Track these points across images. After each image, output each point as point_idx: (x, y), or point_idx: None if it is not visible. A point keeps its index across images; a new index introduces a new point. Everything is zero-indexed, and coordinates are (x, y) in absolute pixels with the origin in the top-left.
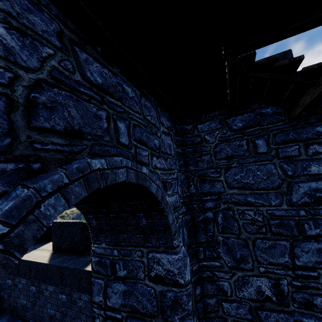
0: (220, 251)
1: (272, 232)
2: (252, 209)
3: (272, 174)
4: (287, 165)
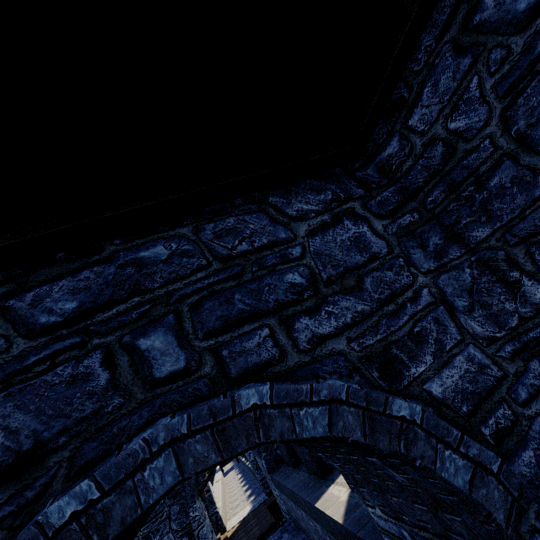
0: None
1: None
2: None
3: None
4: None
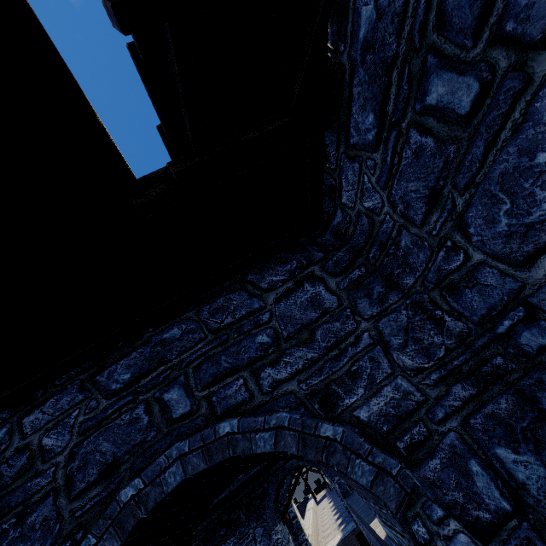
0: None
1: None
2: None
3: None
4: None
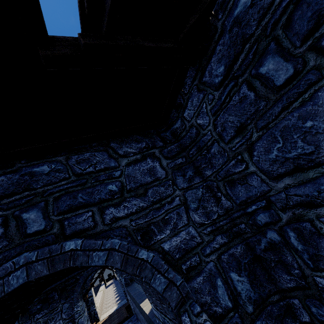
0: None
1: None
2: None
3: None
4: None
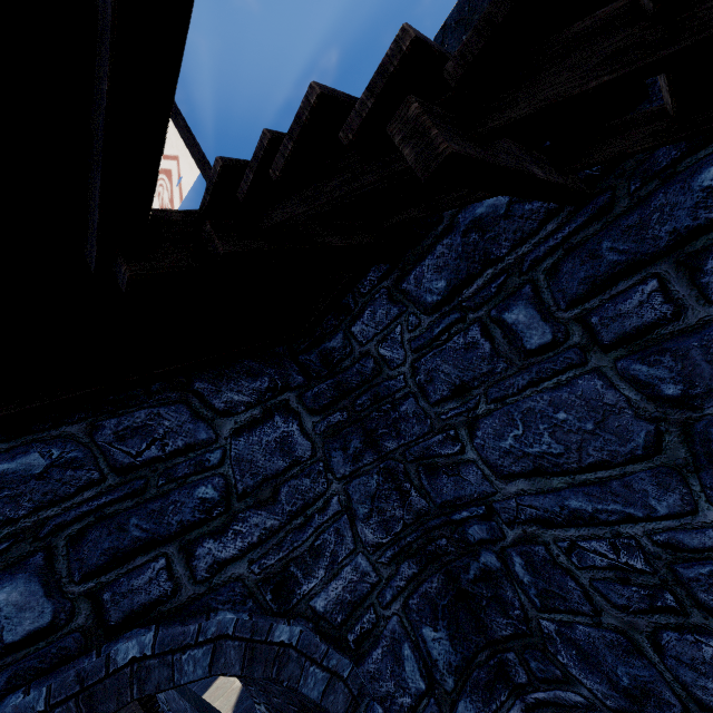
0: (566, 663)
1: (706, 608)
2: (597, 533)
3: (608, 409)
4: (648, 365)
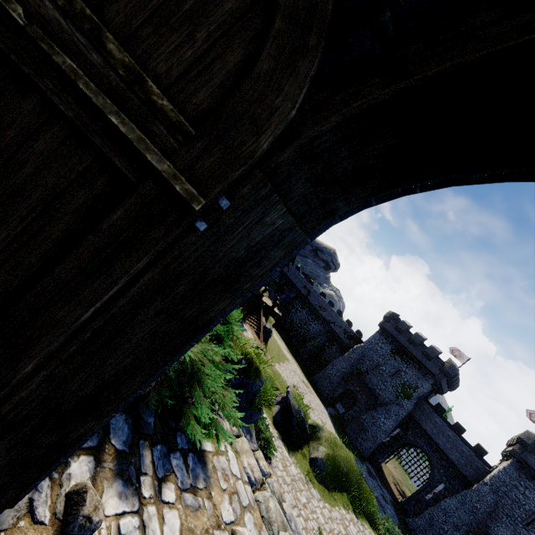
0: None
1: None
2: None
3: None
4: None
